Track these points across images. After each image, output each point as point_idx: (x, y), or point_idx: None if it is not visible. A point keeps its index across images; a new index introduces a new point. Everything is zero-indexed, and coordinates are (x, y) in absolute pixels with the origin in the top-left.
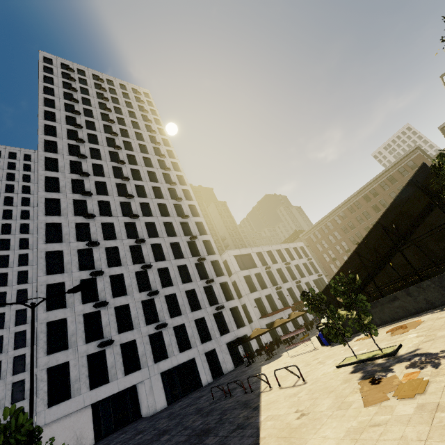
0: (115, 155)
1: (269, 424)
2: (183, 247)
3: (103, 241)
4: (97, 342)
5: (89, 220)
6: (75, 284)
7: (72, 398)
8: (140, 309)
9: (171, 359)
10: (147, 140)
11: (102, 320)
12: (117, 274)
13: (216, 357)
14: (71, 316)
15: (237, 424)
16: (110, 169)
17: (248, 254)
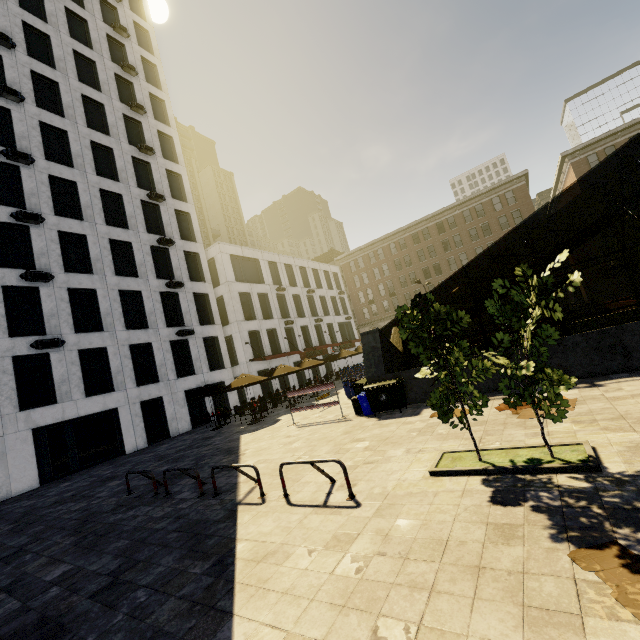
0: None
1: None
2: (129, 208)
3: None
4: None
5: None
6: None
7: None
8: None
9: (63, 406)
10: None
11: None
12: None
13: (162, 411)
14: None
15: (151, 636)
16: None
17: (255, 259)
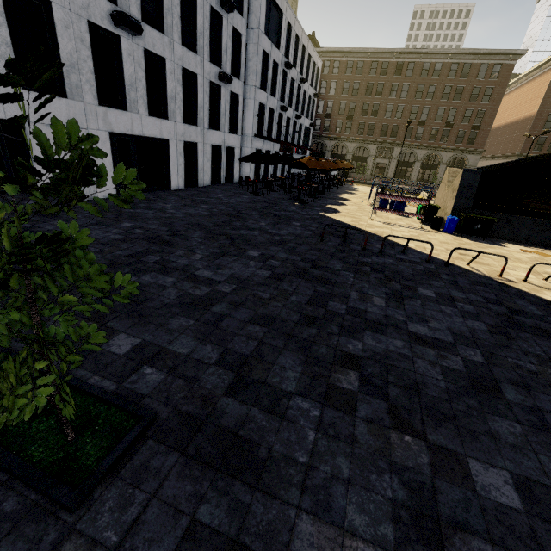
0: None
1: None
2: None
3: None
4: None
5: None
6: None
7: None
8: None
9: (132, 116)
10: None
11: None
12: None
13: (194, 158)
14: None
15: None
16: None
17: (279, 10)
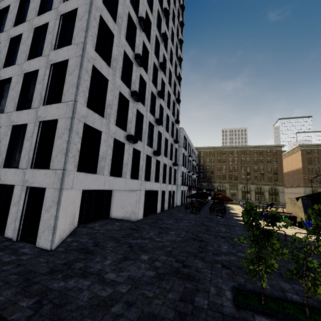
0: None
1: None
2: (171, 101)
3: (143, 32)
4: (122, 131)
5: None
6: (120, 50)
7: (97, 174)
8: (147, 128)
9: (151, 183)
10: None
11: (129, 112)
12: (143, 78)
13: (163, 197)
14: (111, 83)
15: None
16: None
17: (186, 139)
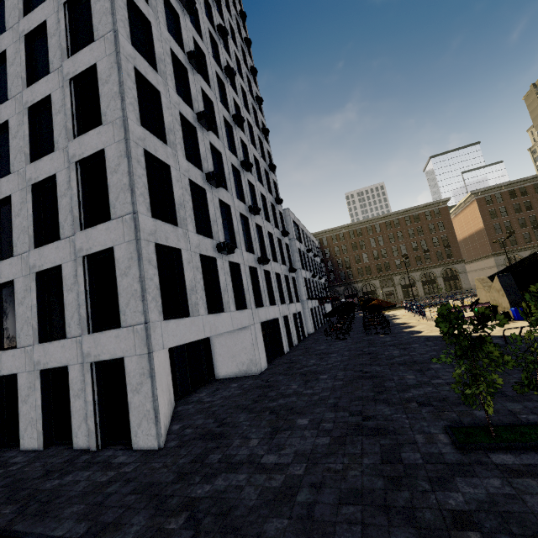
0: None
1: None
2: (262, 172)
3: (198, 74)
4: (208, 240)
5: (178, 9)
6: (174, 113)
7: (191, 316)
8: (240, 224)
9: (265, 309)
10: None
11: (209, 208)
12: (215, 147)
13: (286, 326)
14: (175, 168)
15: None
16: None
17: (296, 225)
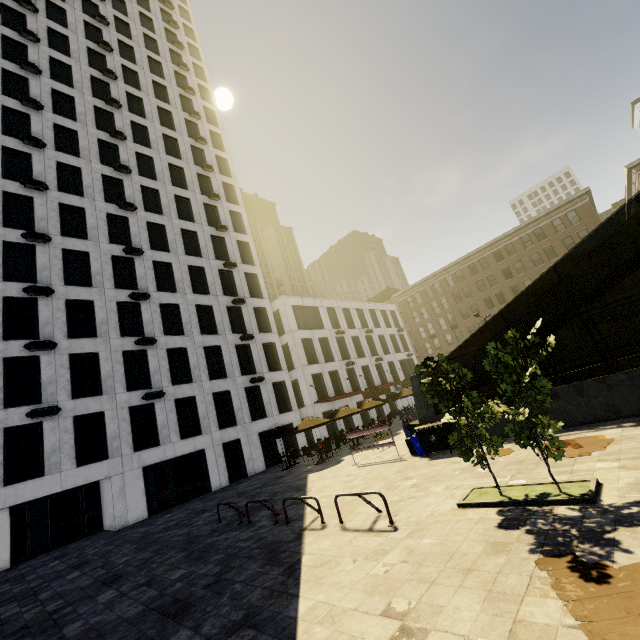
0: (102, 87)
1: (319, 637)
2: (210, 277)
3: (60, 237)
4: (28, 408)
5: (34, 192)
6: None
7: None
8: (119, 364)
9: (164, 447)
10: (169, 79)
11: (42, 372)
12: (81, 299)
13: (240, 451)
14: None
15: (246, 607)
16: (89, 109)
17: (314, 307)
